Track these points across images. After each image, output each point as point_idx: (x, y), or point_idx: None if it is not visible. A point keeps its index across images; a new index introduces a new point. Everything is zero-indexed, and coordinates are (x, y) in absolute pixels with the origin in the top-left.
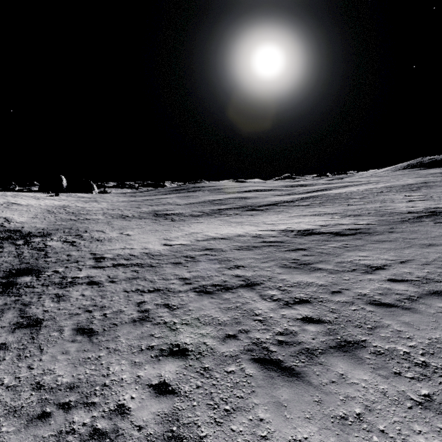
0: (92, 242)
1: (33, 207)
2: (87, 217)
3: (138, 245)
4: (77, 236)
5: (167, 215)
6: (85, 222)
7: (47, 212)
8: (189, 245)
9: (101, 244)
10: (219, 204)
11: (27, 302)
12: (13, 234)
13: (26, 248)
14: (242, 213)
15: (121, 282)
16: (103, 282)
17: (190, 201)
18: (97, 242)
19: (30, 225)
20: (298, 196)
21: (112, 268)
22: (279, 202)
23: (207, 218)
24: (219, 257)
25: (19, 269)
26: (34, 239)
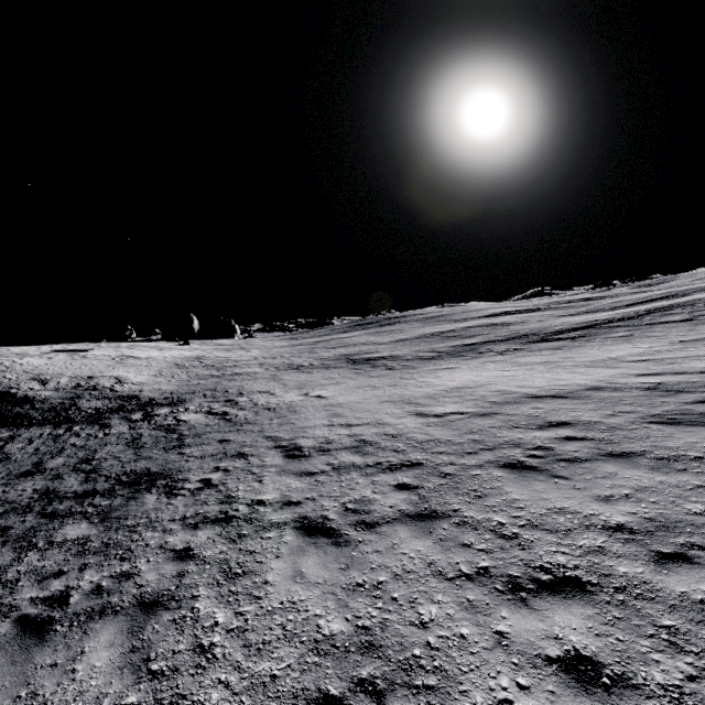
0: (258, 412)
1: (155, 360)
2: (236, 370)
3: (357, 417)
4: (227, 403)
5: (372, 360)
6: (236, 378)
7: (176, 366)
8: (487, 414)
9: (276, 416)
10: (459, 337)
11: (149, 588)
12: (127, 402)
13: (146, 426)
14: (526, 346)
15: (397, 531)
16: (340, 527)
17: (398, 337)
18: (268, 412)
19: (151, 387)
20: (627, 310)
21: (336, 476)
22: (595, 321)
23: (457, 361)
24: (633, 446)
25: (134, 473)
26: (159, 410)
